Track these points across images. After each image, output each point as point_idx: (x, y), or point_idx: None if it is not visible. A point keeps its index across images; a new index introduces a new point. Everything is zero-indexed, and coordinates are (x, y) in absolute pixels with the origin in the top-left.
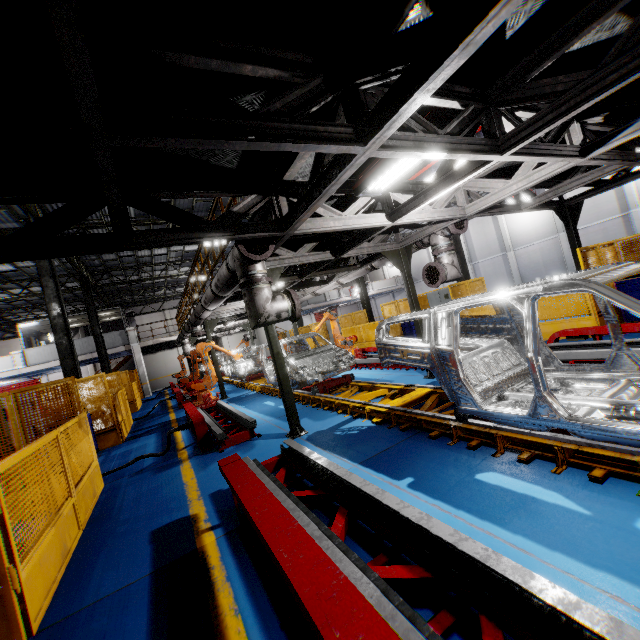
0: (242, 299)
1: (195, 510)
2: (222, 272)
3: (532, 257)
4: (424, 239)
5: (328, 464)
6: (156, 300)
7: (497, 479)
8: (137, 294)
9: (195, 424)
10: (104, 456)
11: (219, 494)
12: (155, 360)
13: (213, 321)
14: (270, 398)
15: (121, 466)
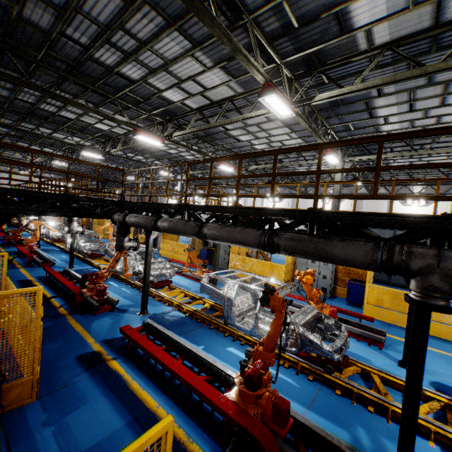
0: None
1: (31, 279)
2: None
3: None
4: None
5: (75, 273)
6: None
7: (111, 283)
8: None
9: (29, 256)
10: None
11: (39, 277)
12: None
13: None
14: (65, 254)
15: None
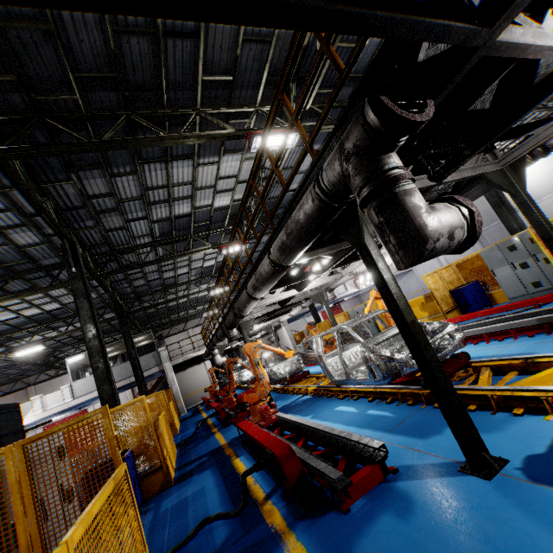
0: (288, 283)
1: None
2: (302, 212)
3: (545, 212)
4: (548, 140)
5: None
6: (180, 321)
7: None
8: (164, 318)
9: (281, 459)
10: (152, 512)
11: None
12: (185, 377)
13: (248, 322)
14: (339, 401)
15: (180, 542)
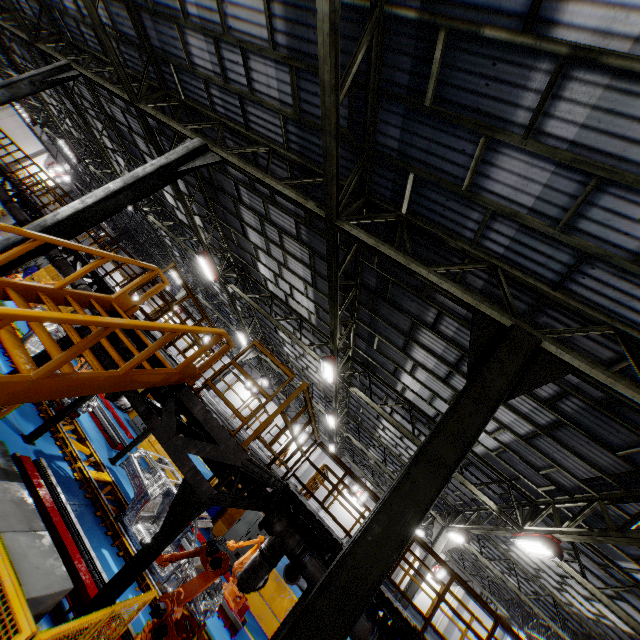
0: None
1: None
2: None
3: None
4: None
5: (66, 502)
6: None
7: (108, 555)
8: None
9: None
10: None
11: None
12: None
13: None
14: (3, 354)
15: None
